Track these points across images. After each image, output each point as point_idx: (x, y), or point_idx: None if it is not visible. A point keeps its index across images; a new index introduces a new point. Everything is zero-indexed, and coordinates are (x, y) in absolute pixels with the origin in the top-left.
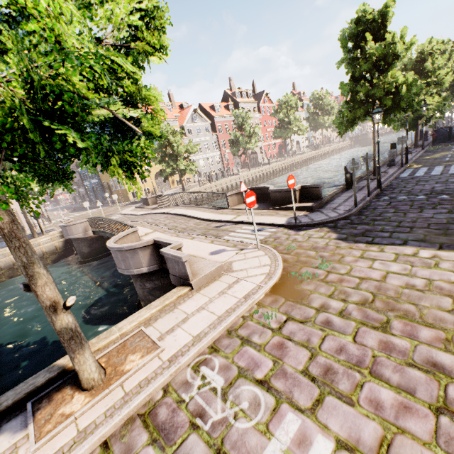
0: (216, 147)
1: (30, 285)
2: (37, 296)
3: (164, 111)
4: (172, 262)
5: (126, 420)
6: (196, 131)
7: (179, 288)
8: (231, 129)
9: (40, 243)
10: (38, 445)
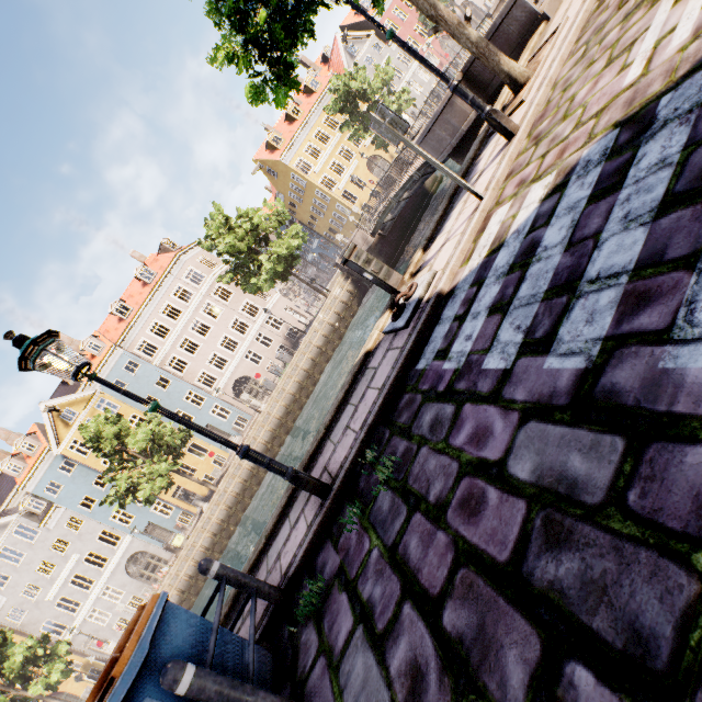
0: (407, 59)
1: (436, 17)
2: (445, 23)
3: (315, 81)
4: (503, 33)
5: (580, 32)
6: (367, 65)
7: (532, 37)
8: (406, 9)
9: (336, 297)
10: (524, 96)
